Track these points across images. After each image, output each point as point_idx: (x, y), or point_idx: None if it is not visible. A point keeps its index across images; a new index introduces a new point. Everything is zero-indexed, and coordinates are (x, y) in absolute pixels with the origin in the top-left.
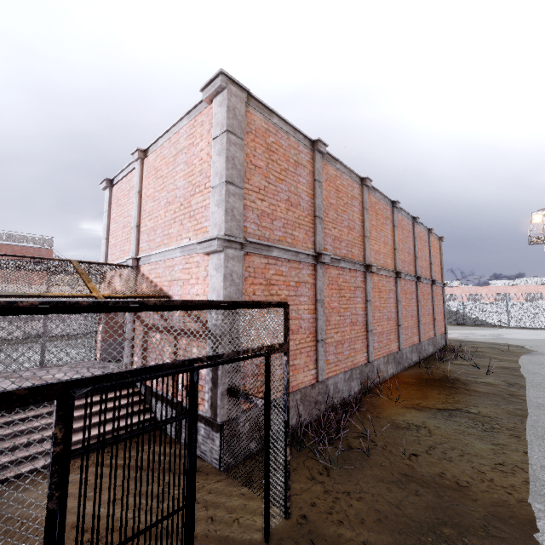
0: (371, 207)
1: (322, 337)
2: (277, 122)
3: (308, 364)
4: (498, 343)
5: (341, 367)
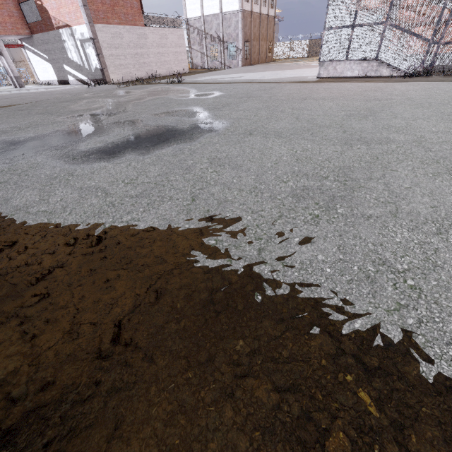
0: None
1: None
2: None
3: None
4: None
5: None
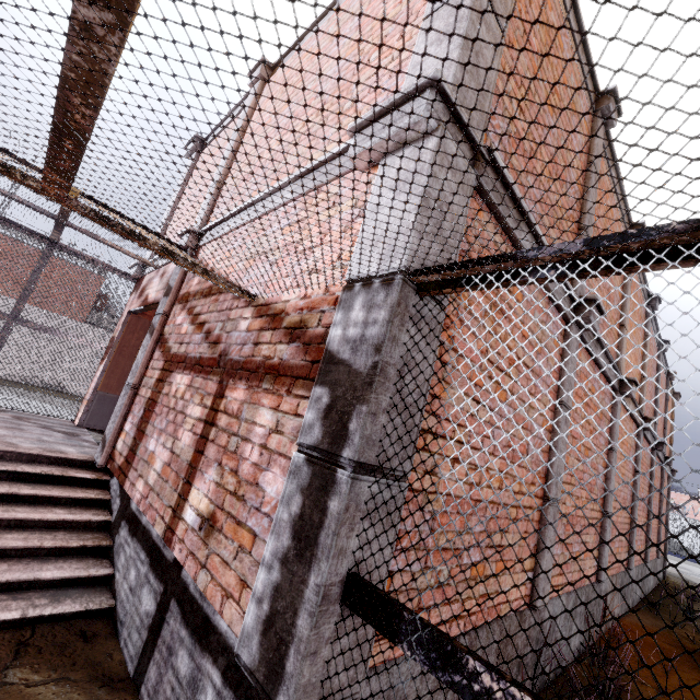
0: (631, 284)
1: (556, 494)
2: None
3: (523, 552)
4: None
5: (564, 579)
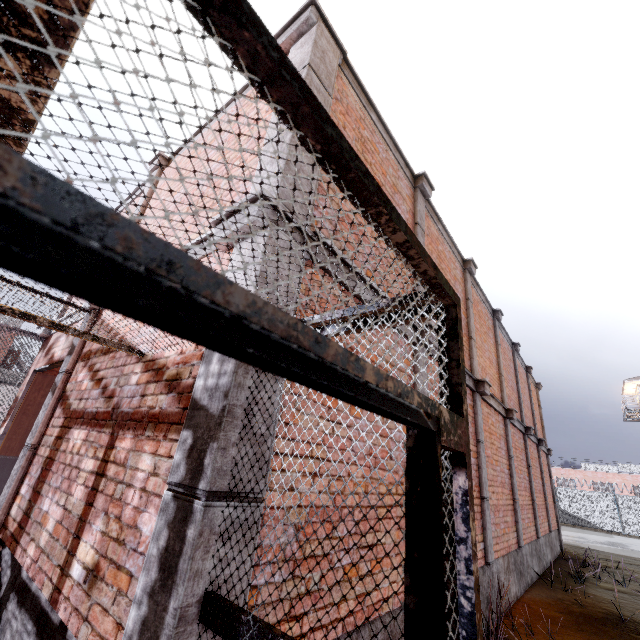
0: (474, 304)
1: None
2: (375, 120)
3: (400, 548)
4: (636, 558)
5: None
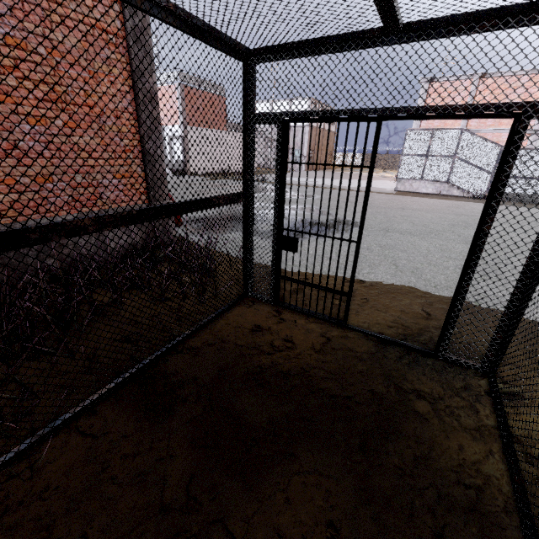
0: None
1: None
2: None
3: None
4: None
5: None
